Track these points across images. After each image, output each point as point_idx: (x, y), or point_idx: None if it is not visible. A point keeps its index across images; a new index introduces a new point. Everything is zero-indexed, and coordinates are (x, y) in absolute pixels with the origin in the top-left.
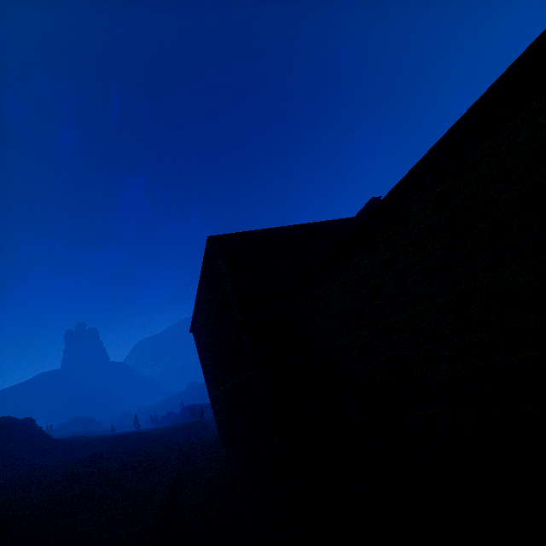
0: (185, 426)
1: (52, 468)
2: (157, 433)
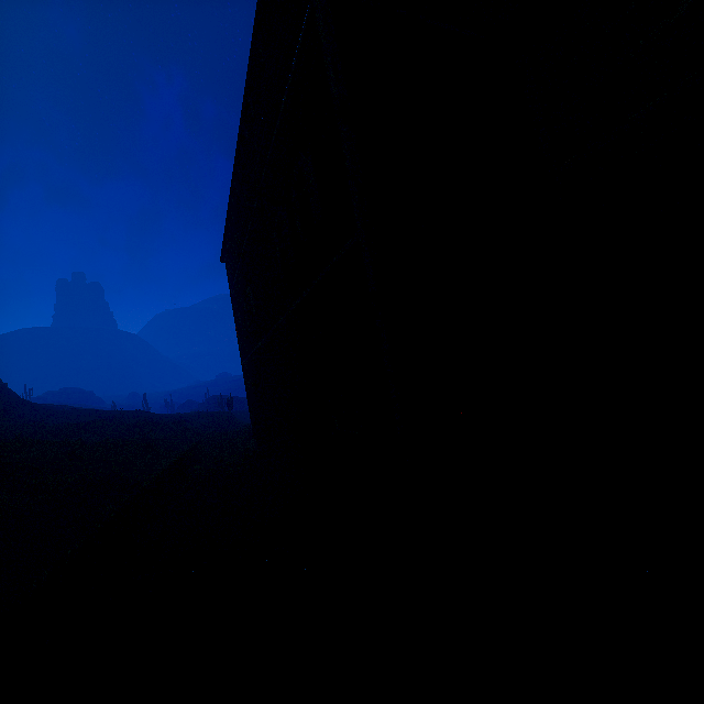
0: (206, 415)
1: (6, 431)
2: (167, 416)
